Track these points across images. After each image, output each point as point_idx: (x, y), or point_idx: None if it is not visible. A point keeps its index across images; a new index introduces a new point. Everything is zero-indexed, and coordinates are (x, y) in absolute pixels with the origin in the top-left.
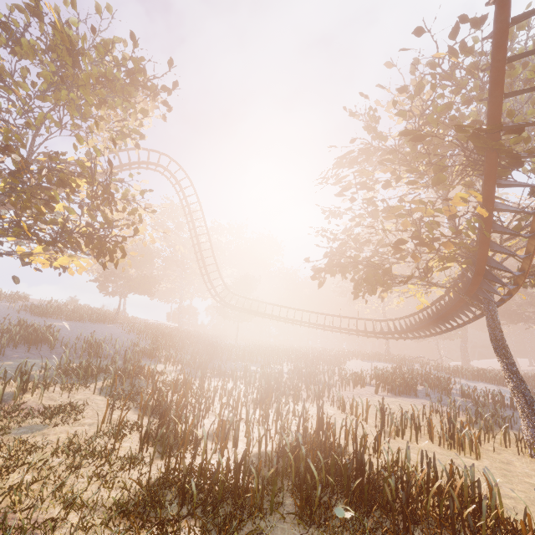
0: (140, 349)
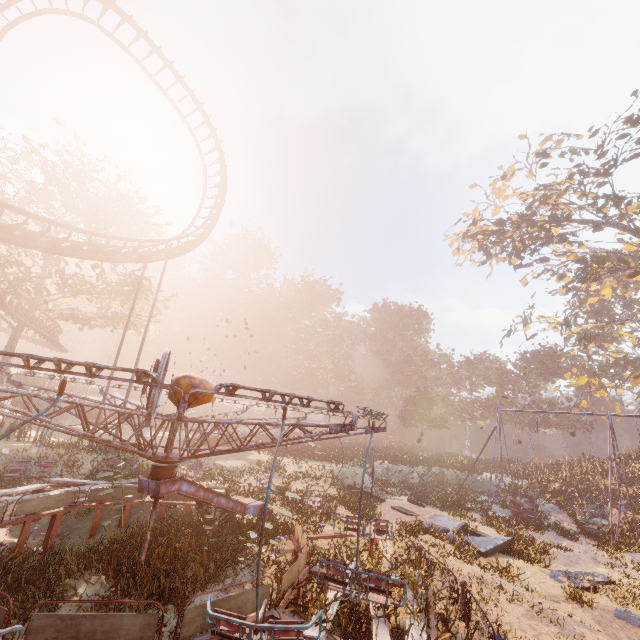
0: None
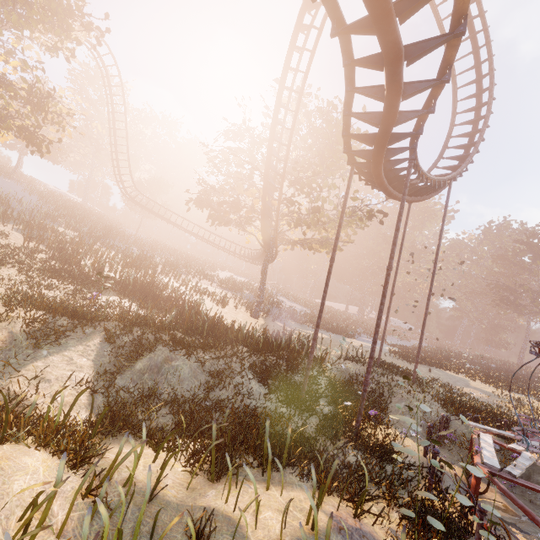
0: (43, 212)
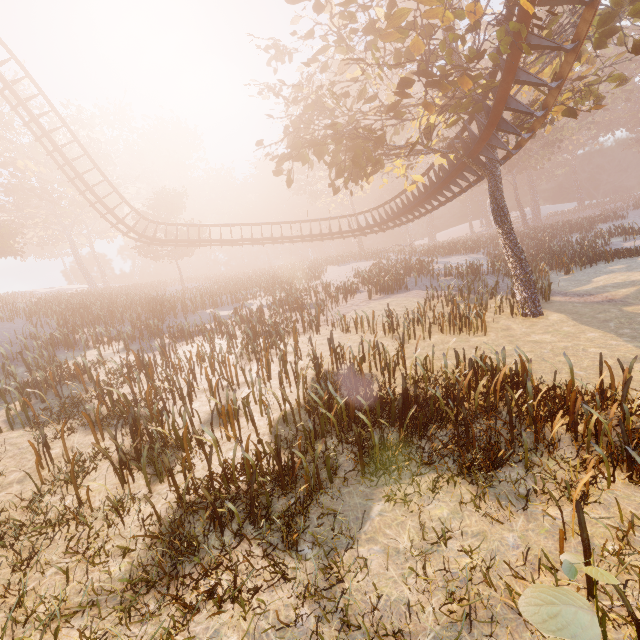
0: (44, 341)
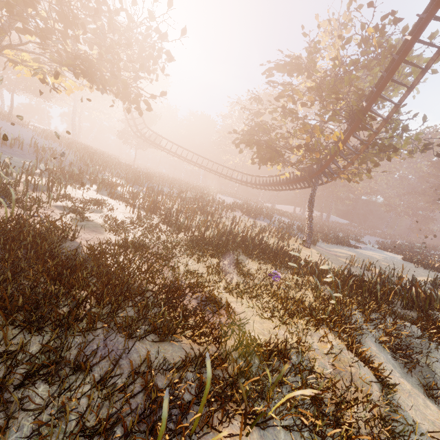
0: (86, 162)
